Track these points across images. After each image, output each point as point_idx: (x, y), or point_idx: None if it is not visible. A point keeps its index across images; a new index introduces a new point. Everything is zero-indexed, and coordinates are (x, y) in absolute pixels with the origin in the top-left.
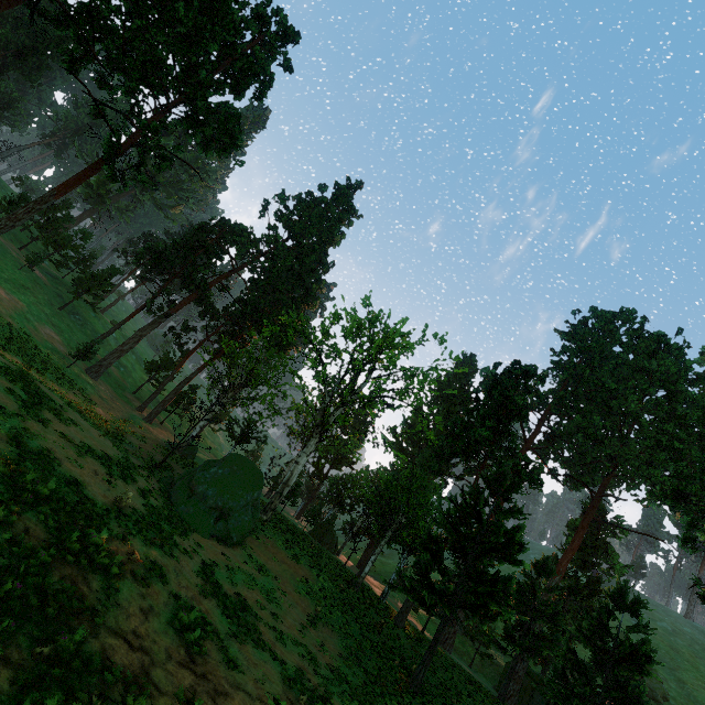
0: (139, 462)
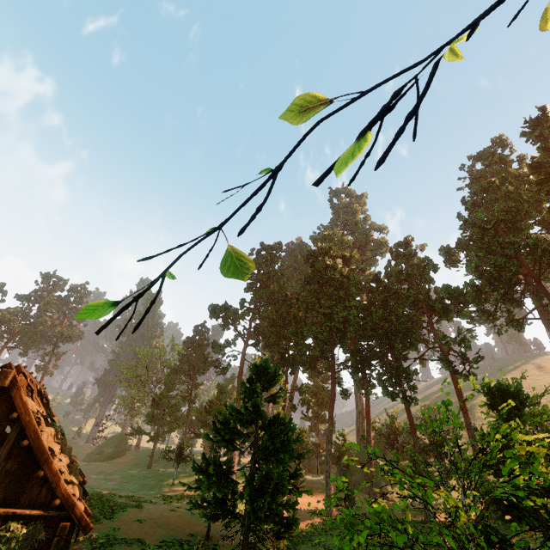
0: (84, 456)
